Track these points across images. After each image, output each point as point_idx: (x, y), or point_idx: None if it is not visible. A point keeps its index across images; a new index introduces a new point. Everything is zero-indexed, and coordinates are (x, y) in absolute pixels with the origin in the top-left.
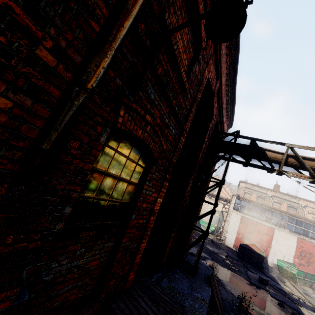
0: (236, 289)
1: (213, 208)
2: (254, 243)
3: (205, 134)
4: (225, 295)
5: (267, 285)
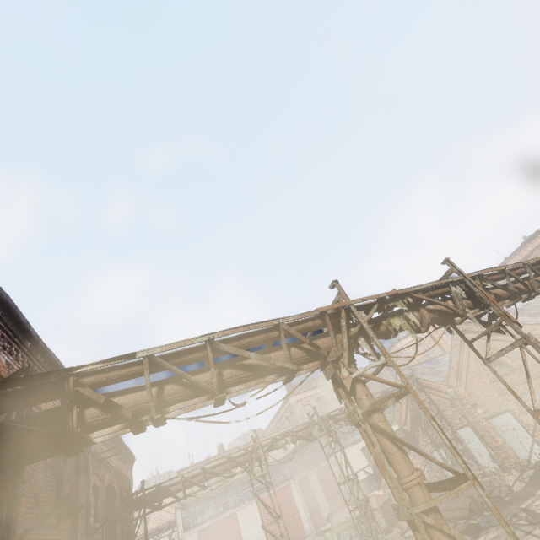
0: None
1: None
2: None
3: None
4: None
5: None
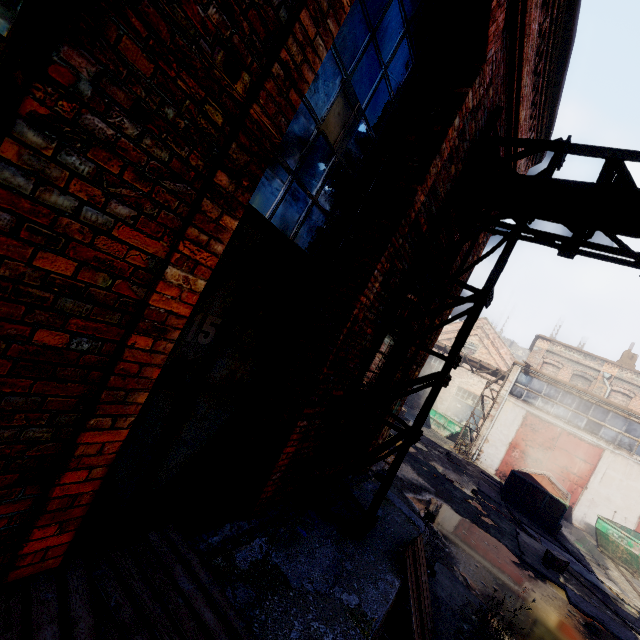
0: (483, 574)
1: (444, 370)
2: (547, 474)
3: (446, 126)
4: (448, 589)
5: (562, 573)
